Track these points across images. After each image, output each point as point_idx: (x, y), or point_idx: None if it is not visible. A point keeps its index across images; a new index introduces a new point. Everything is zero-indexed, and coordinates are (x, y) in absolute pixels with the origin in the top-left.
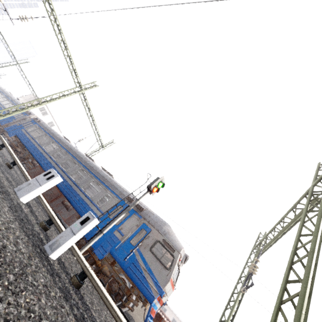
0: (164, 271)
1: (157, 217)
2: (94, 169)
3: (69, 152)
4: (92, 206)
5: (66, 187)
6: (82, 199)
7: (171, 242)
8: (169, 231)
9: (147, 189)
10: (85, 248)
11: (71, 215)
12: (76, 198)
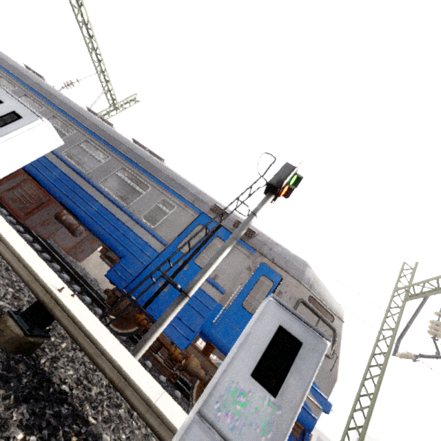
0: (323, 362)
1: (284, 248)
2: (121, 143)
3: (49, 100)
4: (135, 225)
5: (58, 181)
6: (106, 210)
7: (325, 300)
8: (317, 279)
9: (268, 191)
10: (153, 339)
11: (79, 240)
12: (90, 207)
